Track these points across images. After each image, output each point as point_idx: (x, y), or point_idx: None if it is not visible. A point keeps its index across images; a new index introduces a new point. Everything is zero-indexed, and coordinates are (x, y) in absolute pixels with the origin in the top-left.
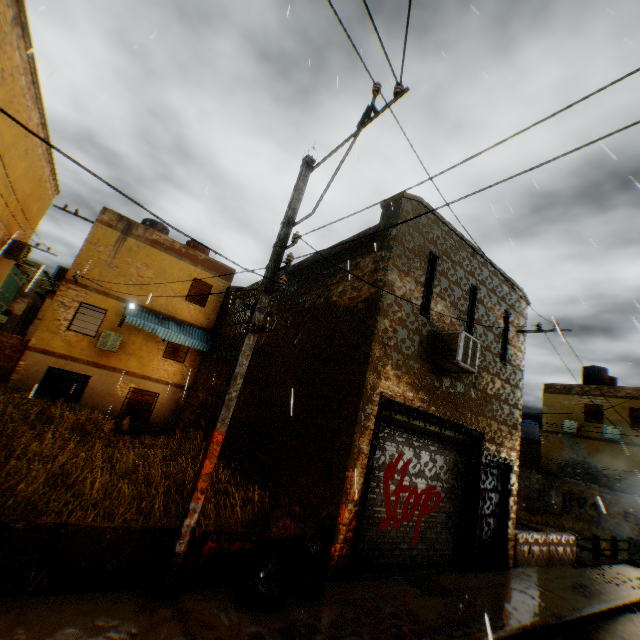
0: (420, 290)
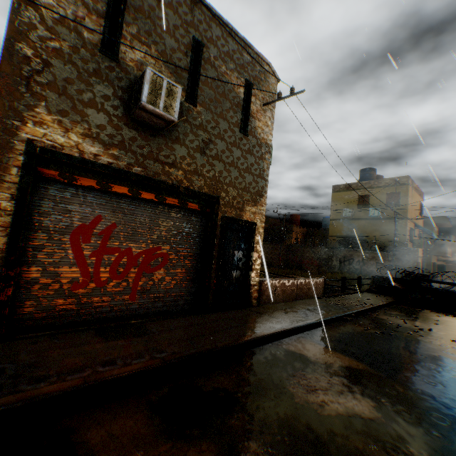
0: (97, 22)
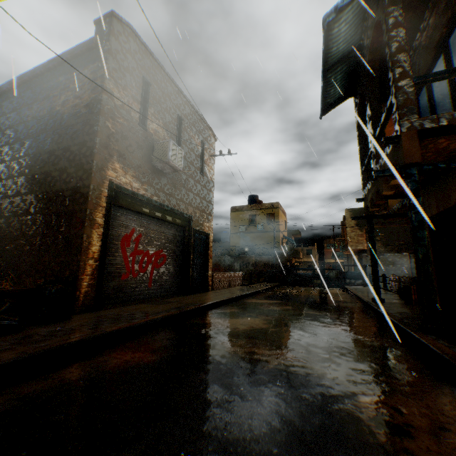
0: (137, 106)
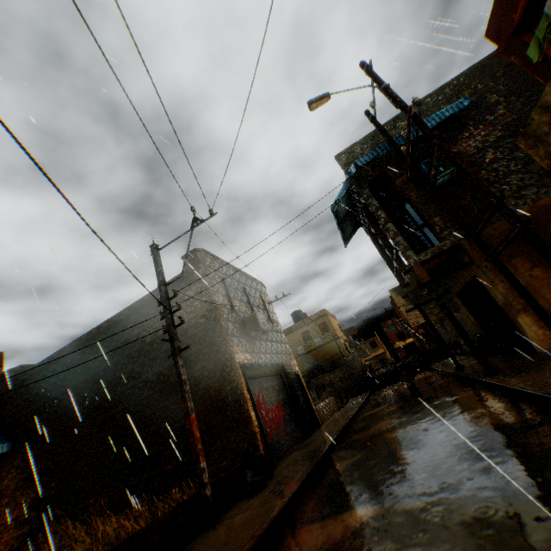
0: (226, 299)
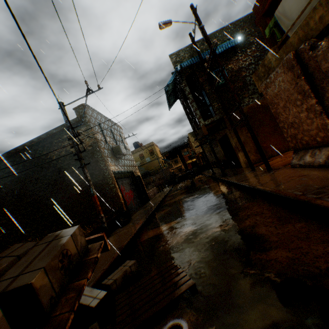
0: (102, 136)
